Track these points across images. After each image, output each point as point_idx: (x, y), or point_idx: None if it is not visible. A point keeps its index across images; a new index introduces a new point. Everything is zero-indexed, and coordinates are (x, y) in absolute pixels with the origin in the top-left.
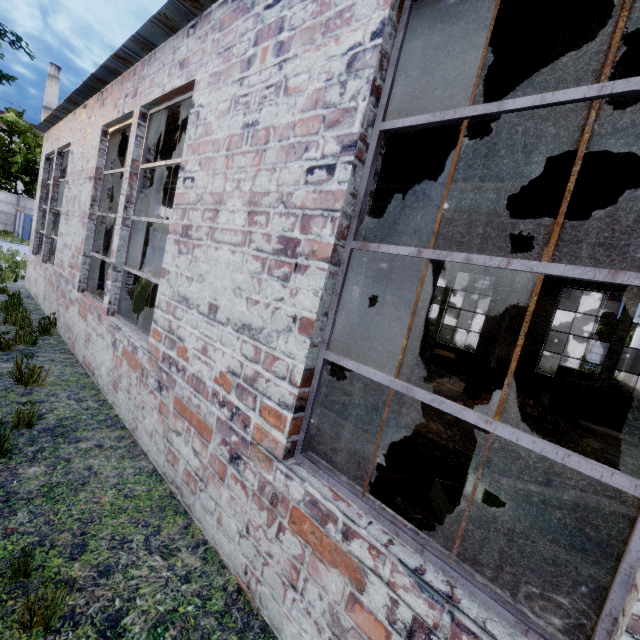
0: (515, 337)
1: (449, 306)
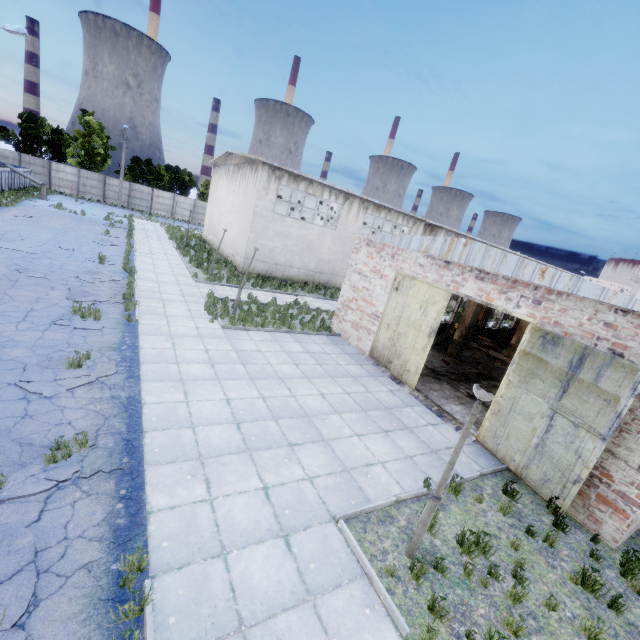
0: (486, 315)
1: (462, 301)
